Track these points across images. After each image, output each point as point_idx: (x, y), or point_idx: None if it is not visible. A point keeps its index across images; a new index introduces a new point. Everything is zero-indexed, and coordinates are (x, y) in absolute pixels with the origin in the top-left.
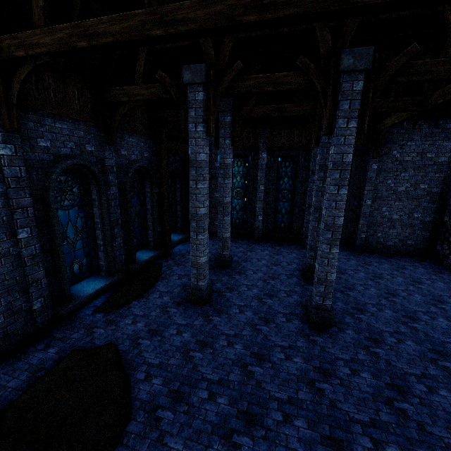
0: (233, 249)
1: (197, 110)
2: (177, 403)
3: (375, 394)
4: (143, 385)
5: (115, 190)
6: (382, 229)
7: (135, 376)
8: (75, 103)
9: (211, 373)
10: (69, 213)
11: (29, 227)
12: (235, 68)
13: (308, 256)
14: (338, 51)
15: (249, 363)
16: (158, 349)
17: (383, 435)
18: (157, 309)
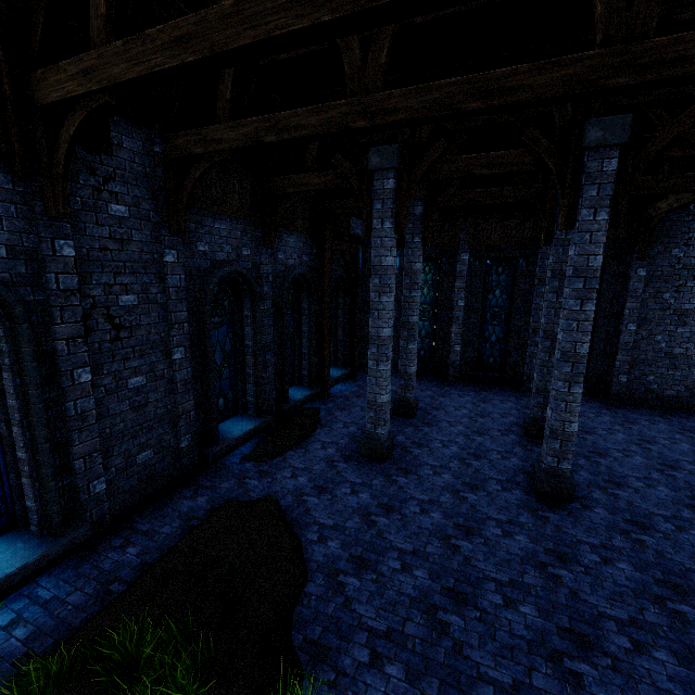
0: (417, 393)
1: (385, 202)
2: (363, 570)
3: (637, 590)
4: (317, 547)
5: (269, 305)
6: (656, 369)
7: (306, 536)
8: (235, 198)
9: (402, 542)
10: (218, 332)
11: (183, 347)
12: (437, 147)
13: (533, 404)
14: (581, 121)
15: (453, 535)
16: (329, 509)
17: (649, 637)
18: (321, 463)
